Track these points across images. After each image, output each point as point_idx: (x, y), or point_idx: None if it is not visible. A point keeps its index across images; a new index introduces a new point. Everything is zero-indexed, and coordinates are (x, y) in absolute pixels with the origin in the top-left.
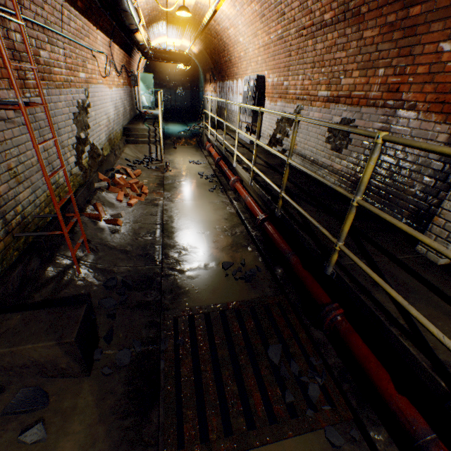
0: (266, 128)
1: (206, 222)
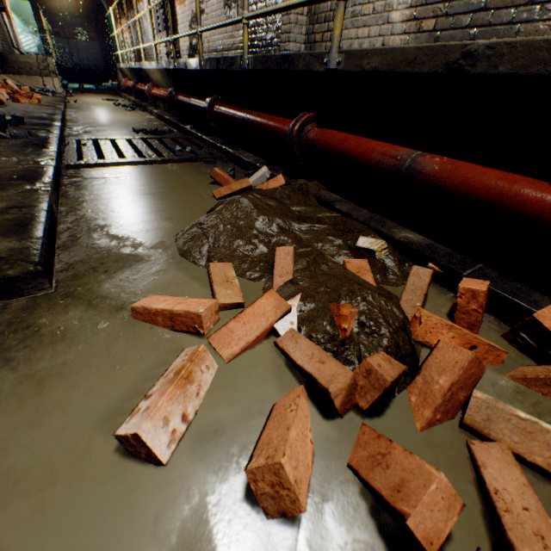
0: (183, 42)
1: (119, 120)
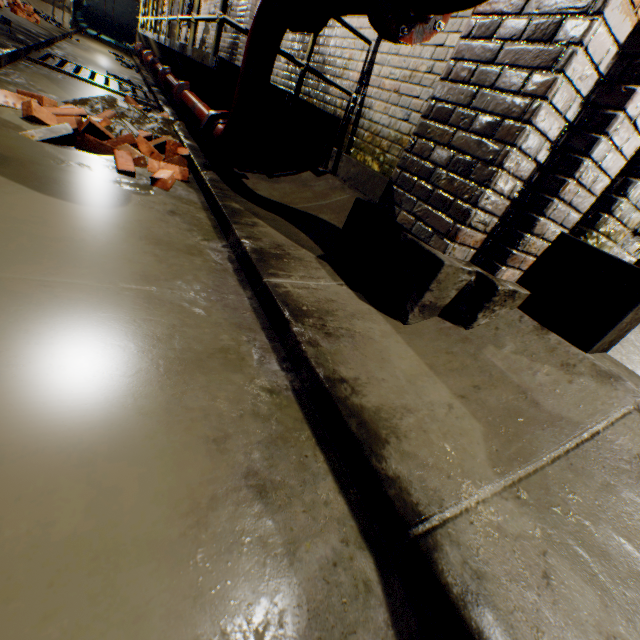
0: (200, 34)
1: (106, 66)
